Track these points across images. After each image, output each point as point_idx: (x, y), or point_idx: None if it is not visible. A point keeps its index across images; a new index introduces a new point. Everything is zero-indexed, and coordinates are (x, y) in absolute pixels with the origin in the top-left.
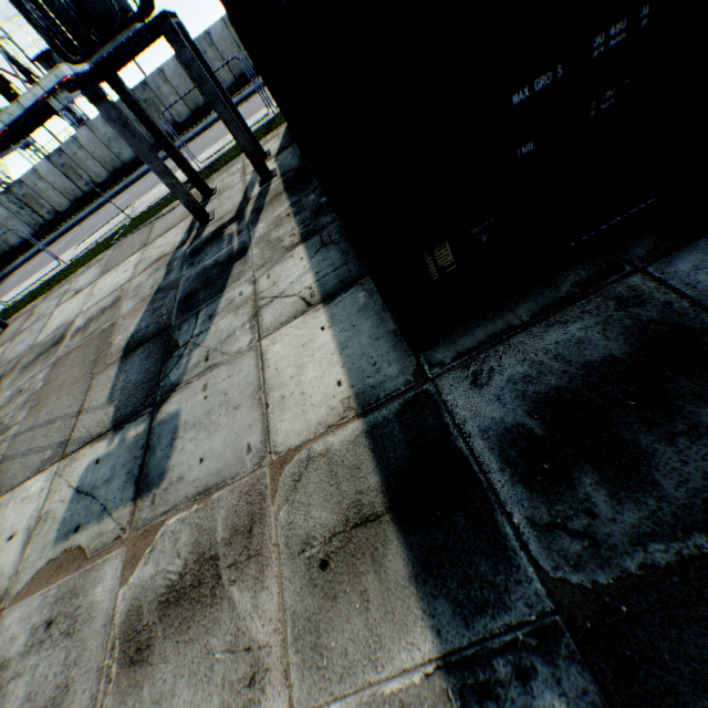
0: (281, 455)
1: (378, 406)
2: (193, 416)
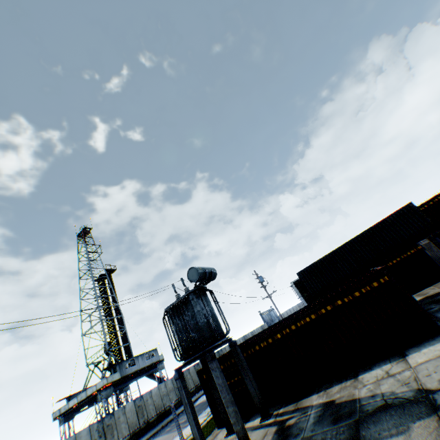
0: None
1: None
2: None
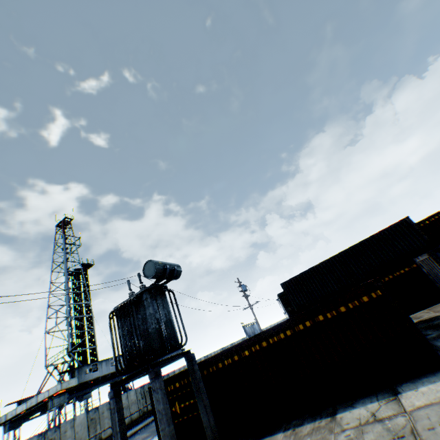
0: None
1: None
2: None
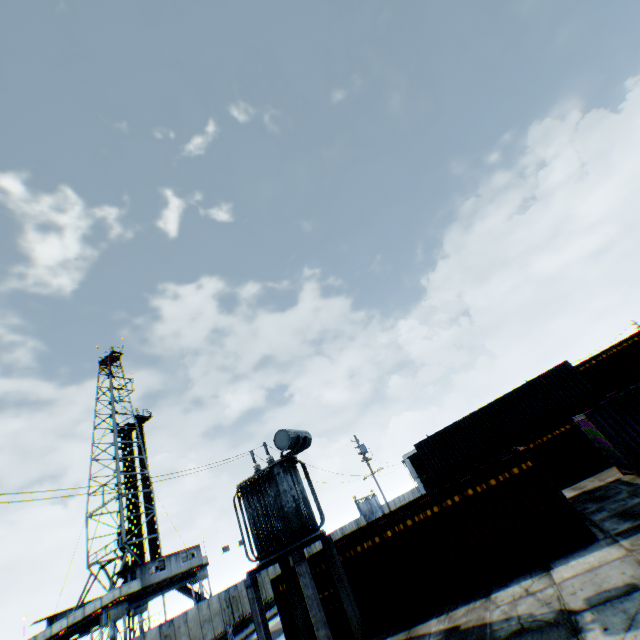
0: (626, 551)
1: (614, 539)
2: (591, 588)
